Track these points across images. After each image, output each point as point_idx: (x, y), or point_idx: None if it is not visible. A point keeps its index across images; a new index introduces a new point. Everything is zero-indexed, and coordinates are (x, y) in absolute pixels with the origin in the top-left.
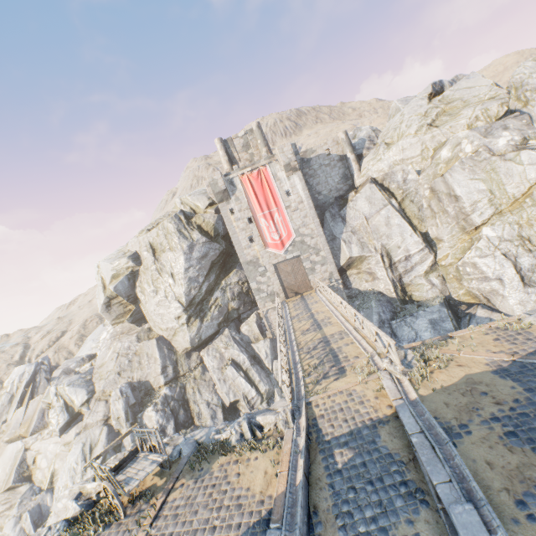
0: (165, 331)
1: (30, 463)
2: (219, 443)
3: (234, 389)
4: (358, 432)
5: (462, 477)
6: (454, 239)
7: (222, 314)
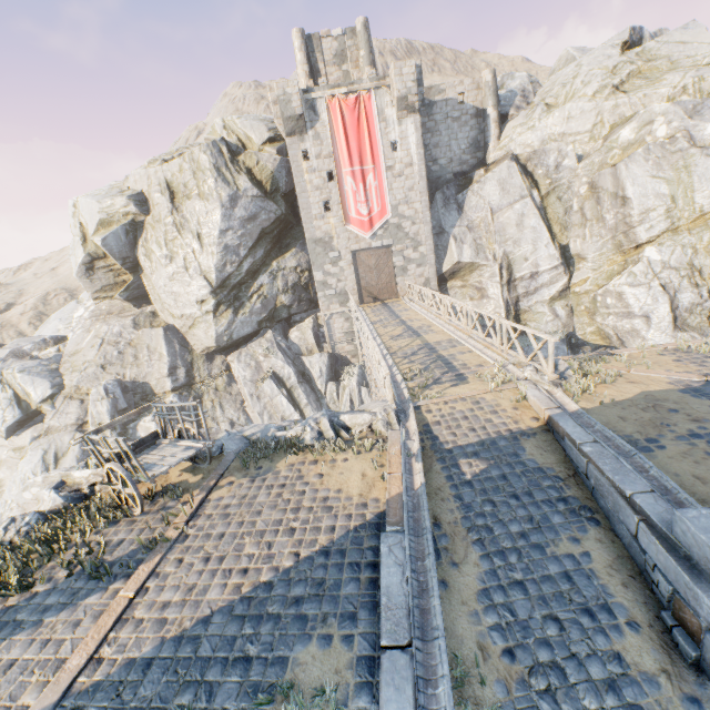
0: (178, 319)
1: None
2: (284, 440)
3: (271, 410)
4: (493, 443)
5: (665, 490)
6: (602, 258)
7: (266, 309)
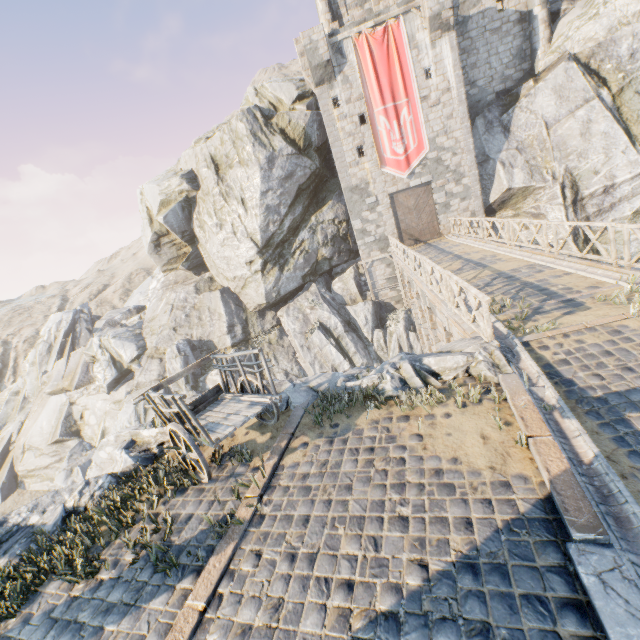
0: (231, 281)
1: (77, 418)
2: (359, 391)
3: (321, 360)
4: None
5: None
6: None
7: (309, 263)
